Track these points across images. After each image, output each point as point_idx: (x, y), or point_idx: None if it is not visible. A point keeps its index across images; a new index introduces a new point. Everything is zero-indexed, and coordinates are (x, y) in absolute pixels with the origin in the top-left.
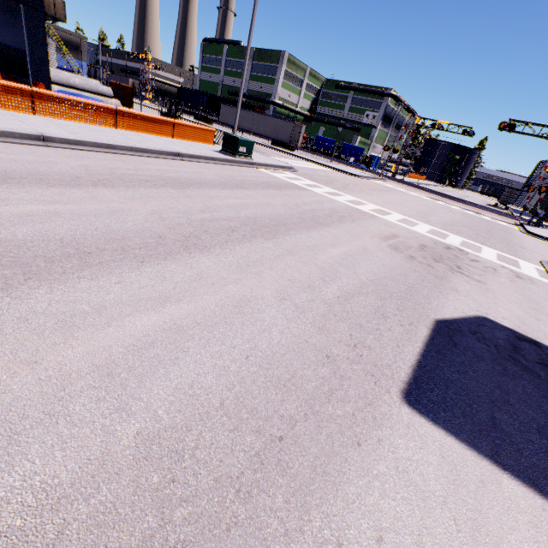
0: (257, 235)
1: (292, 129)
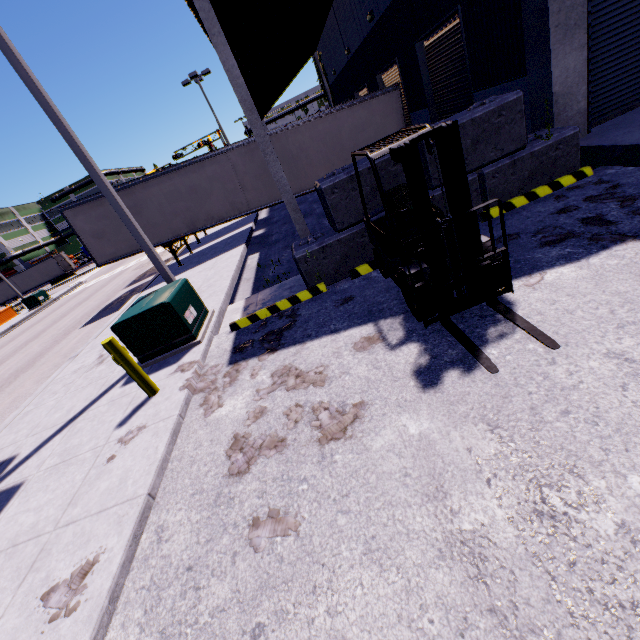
0: (82, 303)
1: (56, 262)
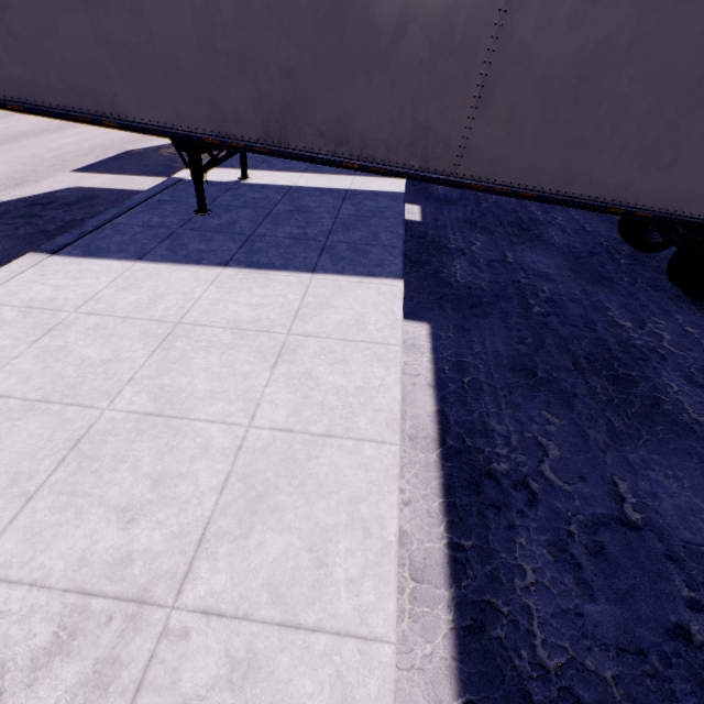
0: None
1: None
